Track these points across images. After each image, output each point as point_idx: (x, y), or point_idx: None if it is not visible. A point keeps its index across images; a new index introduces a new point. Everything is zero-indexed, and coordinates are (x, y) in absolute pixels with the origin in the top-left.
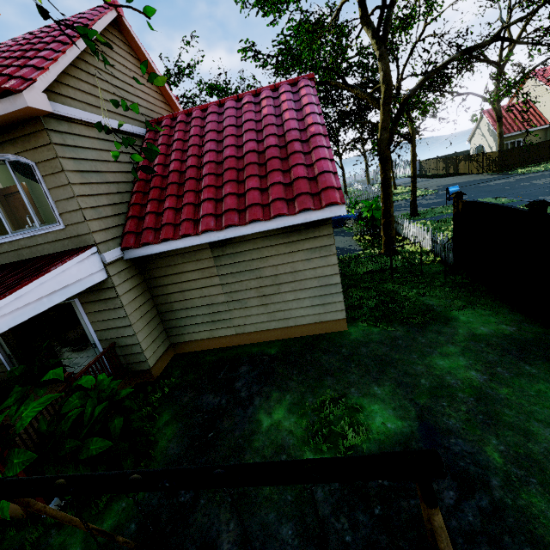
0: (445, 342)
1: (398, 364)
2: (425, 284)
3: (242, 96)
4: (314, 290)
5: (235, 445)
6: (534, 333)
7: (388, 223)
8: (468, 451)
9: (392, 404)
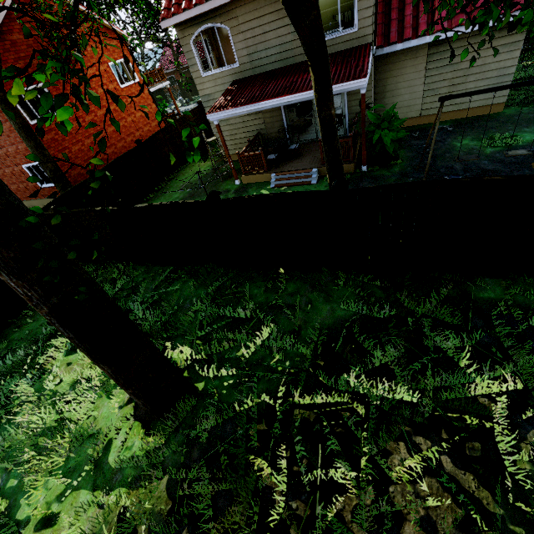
0: None
1: None
2: None
3: None
4: (491, 80)
5: (444, 151)
6: None
7: None
8: None
9: None
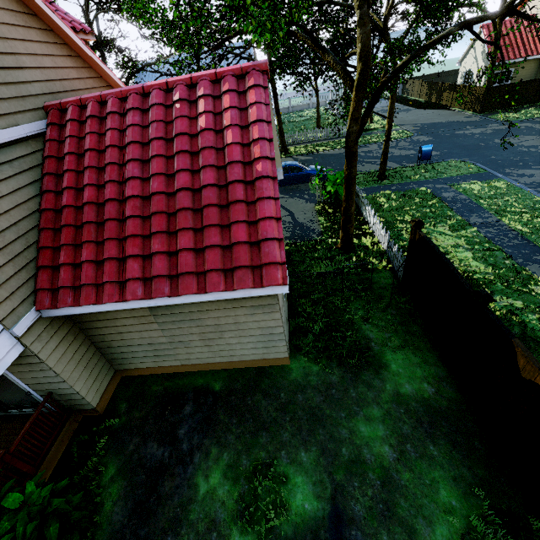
0: (372, 401)
1: (327, 423)
2: (371, 304)
3: (173, 85)
4: (258, 337)
5: (173, 515)
6: (448, 400)
7: (347, 221)
8: None
9: (313, 477)
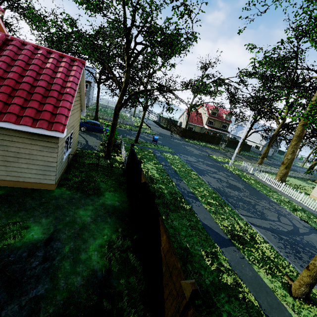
0: (90, 204)
1: (64, 210)
2: (108, 177)
3: (40, 48)
4: (40, 166)
5: None
6: (123, 207)
7: (109, 144)
8: (59, 247)
9: (45, 227)
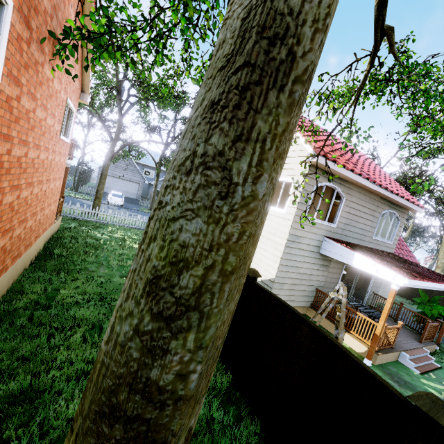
0: None
1: None
2: None
3: None
4: None
5: None
6: None
7: None
8: None
9: None
